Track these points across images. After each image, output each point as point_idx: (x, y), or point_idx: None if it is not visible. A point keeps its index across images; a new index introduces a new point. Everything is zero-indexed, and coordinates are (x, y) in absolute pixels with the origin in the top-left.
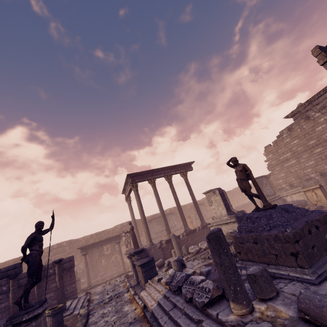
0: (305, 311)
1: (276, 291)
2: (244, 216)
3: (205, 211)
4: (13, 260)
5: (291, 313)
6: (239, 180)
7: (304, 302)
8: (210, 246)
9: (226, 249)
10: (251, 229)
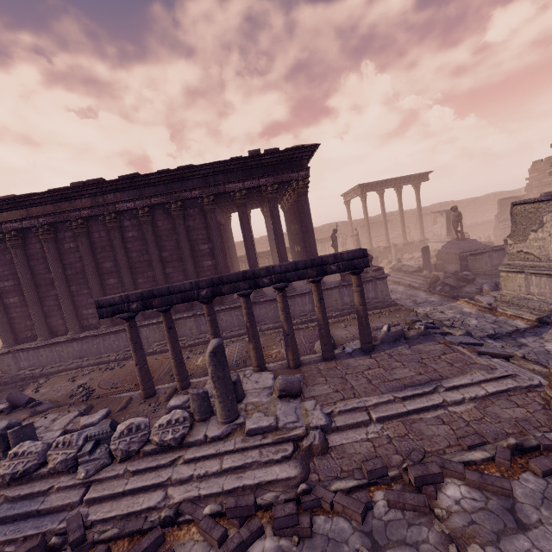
0: (445, 271)
1: (443, 270)
2: (448, 242)
3: (429, 223)
4: (241, 242)
5: (443, 274)
6: (453, 221)
7: (446, 269)
8: (422, 251)
9: (428, 253)
10: (447, 248)
